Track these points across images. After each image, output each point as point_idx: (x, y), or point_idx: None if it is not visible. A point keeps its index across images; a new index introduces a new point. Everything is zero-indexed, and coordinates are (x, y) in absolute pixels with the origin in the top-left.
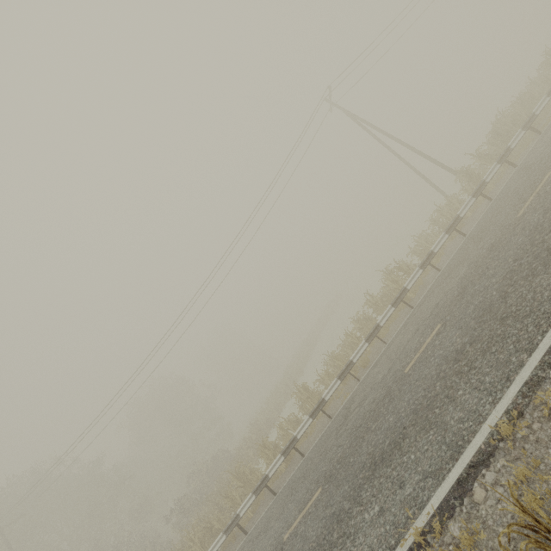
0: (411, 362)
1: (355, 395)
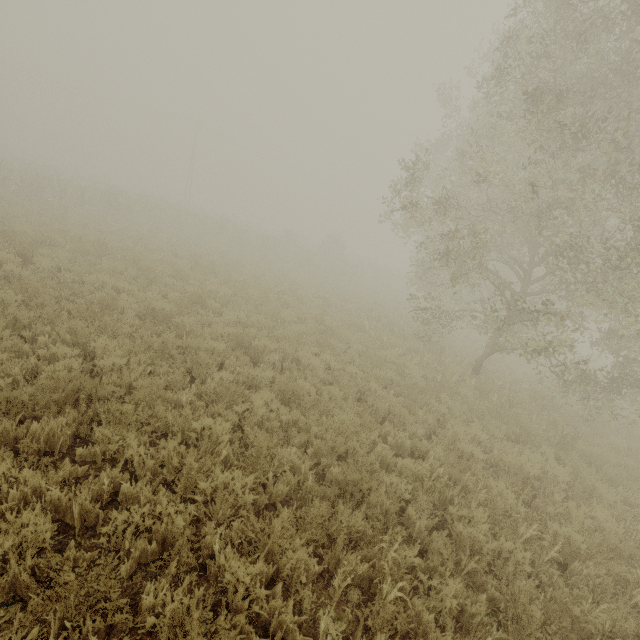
0: None
1: None
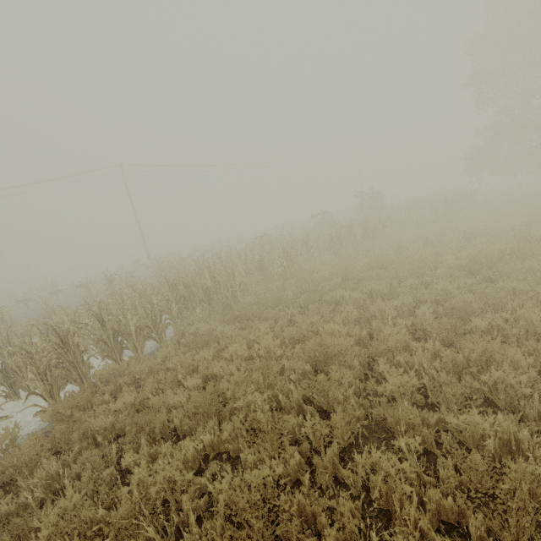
0: None
1: None
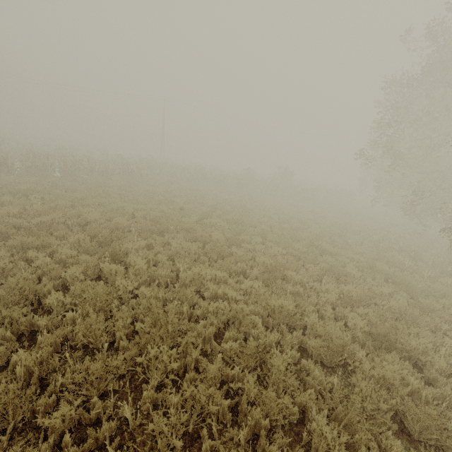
0: None
1: None
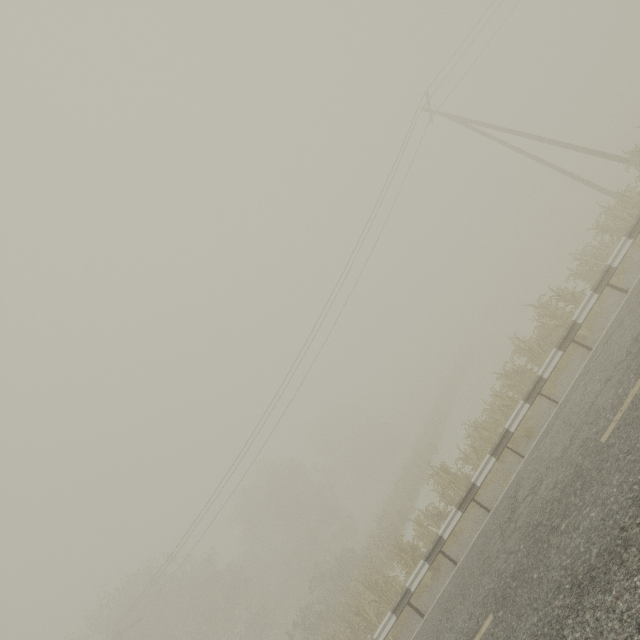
0: (609, 426)
1: (522, 478)
